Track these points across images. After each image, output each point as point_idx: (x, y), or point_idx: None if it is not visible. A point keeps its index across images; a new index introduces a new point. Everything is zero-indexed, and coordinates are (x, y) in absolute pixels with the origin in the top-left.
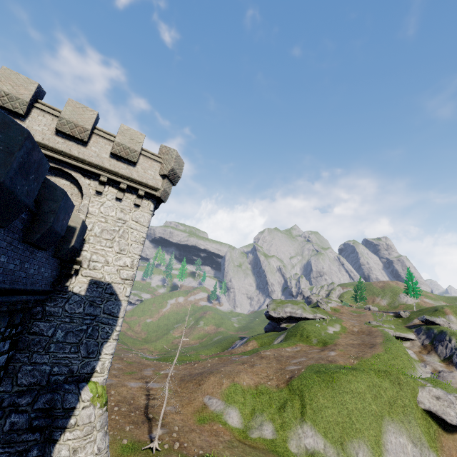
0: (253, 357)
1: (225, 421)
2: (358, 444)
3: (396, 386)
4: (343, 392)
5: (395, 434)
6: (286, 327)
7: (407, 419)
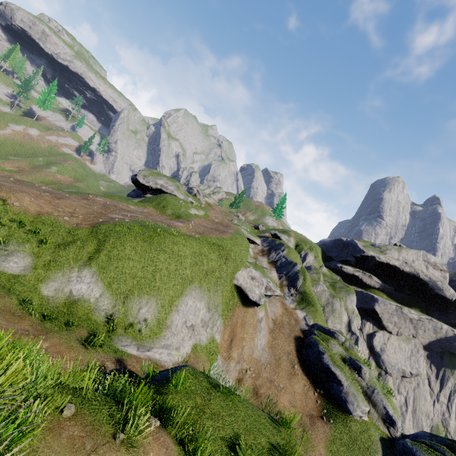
0: (73, 195)
1: None
2: (147, 300)
3: (222, 261)
4: (161, 250)
5: (196, 299)
6: None
7: (215, 289)
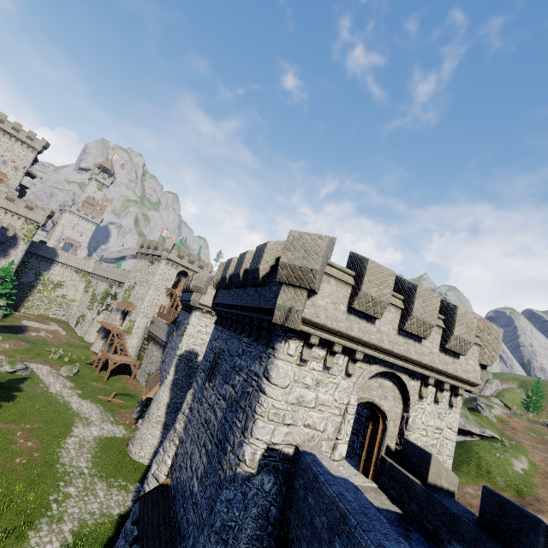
0: None
1: None
2: None
3: None
4: None
5: None
6: None
7: None
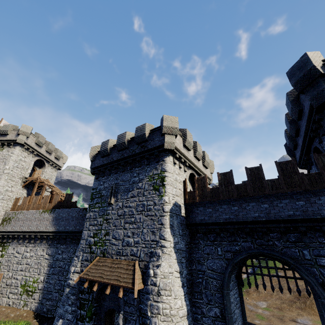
0: (288, 273)
1: None
2: None
3: None
4: None
5: None
6: None
7: None
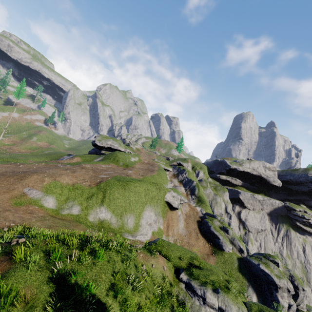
0: (75, 167)
1: (41, 204)
2: (129, 216)
3: (158, 190)
4: (130, 191)
5: (149, 211)
6: (105, 153)
7: (157, 205)
